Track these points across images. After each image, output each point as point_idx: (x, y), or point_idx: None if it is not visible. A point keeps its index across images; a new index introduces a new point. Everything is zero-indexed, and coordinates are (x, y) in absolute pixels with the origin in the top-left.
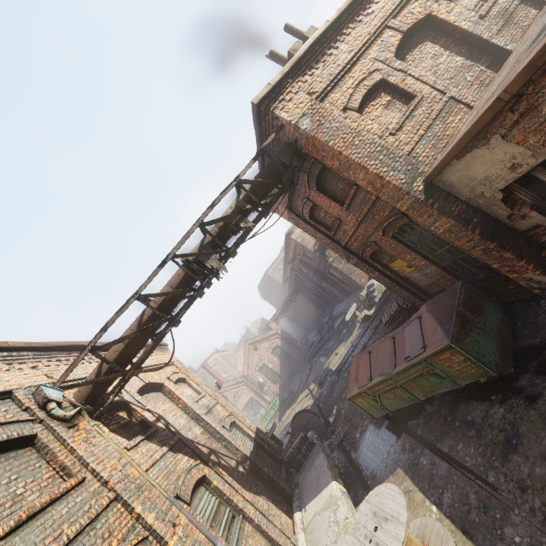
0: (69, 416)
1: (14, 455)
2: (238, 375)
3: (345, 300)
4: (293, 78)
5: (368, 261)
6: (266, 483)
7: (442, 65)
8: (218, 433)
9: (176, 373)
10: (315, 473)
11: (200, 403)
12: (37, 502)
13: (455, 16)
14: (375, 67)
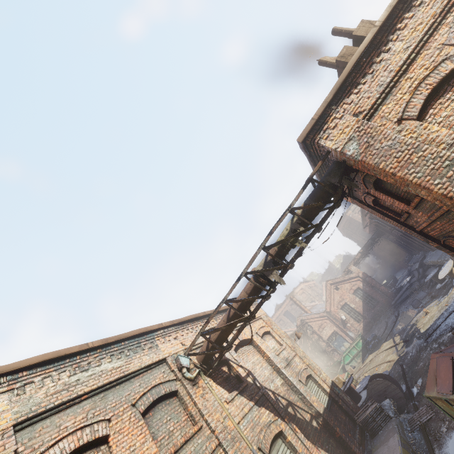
0: (193, 378)
1: (168, 403)
2: (322, 308)
3: (440, 251)
4: (337, 103)
5: (453, 247)
6: (338, 441)
7: None
8: (295, 387)
9: (262, 327)
10: (387, 453)
11: (281, 355)
12: (178, 442)
13: None
14: (443, 57)
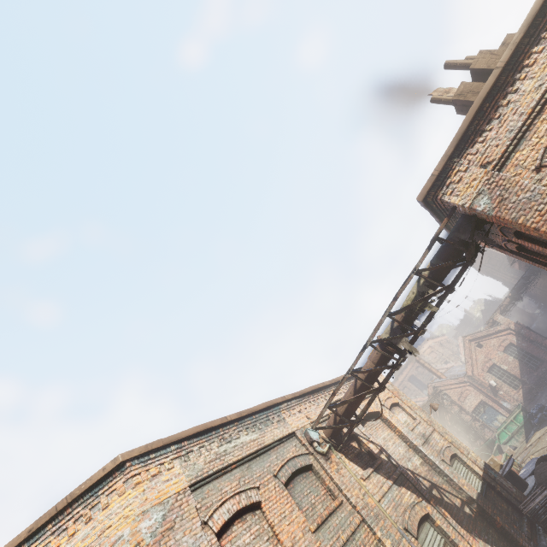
0: (325, 452)
1: (305, 476)
2: (460, 371)
3: None
4: (460, 155)
5: None
6: (500, 533)
7: None
8: (438, 467)
9: (388, 398)
10: None
11: (416, 431)
12: (323, 514)
13: None
14: None
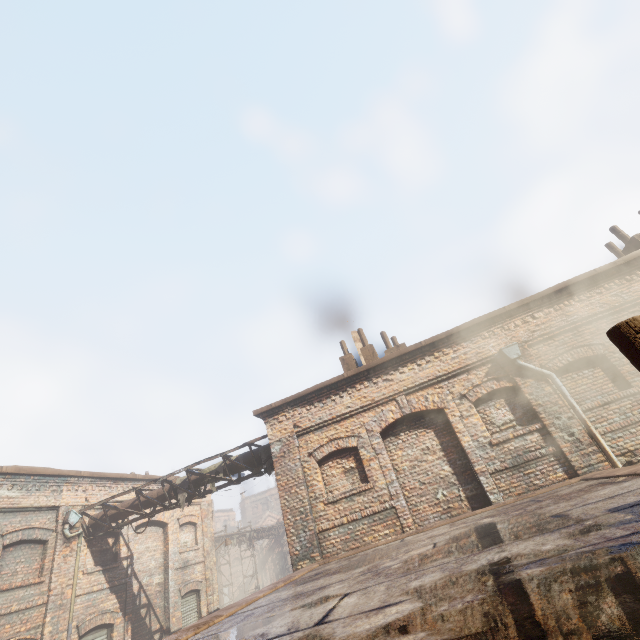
0: (69, 536)
1: (33, 547)
2: None
3: None
4: (293, 406)
5: None
6: None
7: (426, 463)
8: (168, 593)
9: (192, 515)
10: None
11: (184, 555)
12: (15, 583)
13: (467, 426)
14: (356, 433)
